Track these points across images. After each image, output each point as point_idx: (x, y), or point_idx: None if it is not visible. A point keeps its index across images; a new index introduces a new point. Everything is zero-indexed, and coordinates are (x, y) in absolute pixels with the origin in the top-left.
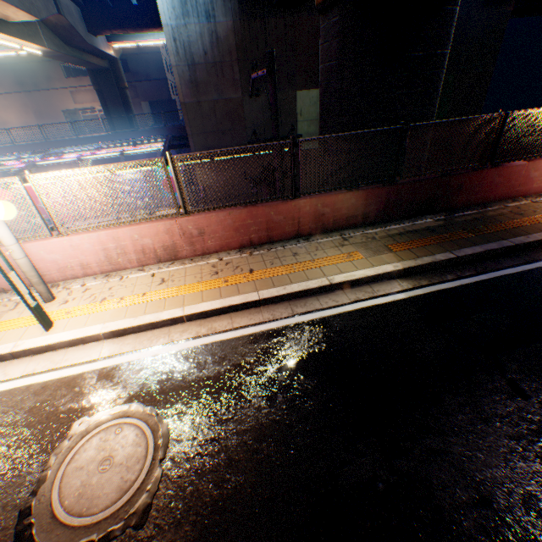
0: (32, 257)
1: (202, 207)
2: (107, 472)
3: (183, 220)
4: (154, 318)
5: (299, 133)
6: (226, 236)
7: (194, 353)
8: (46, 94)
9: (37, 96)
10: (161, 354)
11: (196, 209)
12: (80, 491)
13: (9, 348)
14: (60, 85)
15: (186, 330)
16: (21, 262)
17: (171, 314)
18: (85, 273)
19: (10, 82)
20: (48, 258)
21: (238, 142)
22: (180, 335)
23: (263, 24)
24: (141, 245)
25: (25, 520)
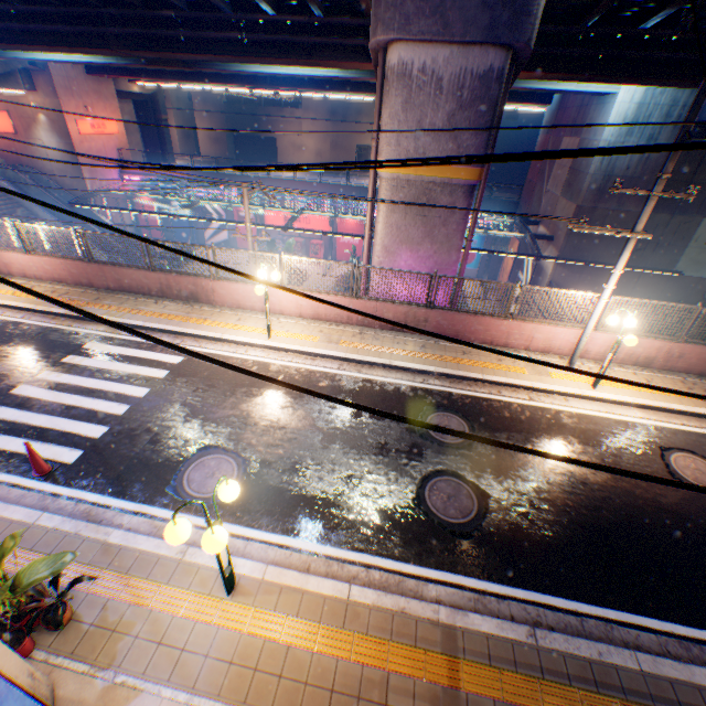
0: (562, 337)
1: (696, 341)
2: (700, 474)
3: (673, 345)
4: (666, 405)
5: (682, 257)
6: (693, 364)
7: (705, 436)
8: (349, 126)
9: (341, 126)
10: (681, 429)
11: (690, 341)
12: (692, 476)
13: (578, 391)
14: (366, 120)
15: (688, 421)
16: (582, 343)
17: (677, 407)
18: (581, 355)
19: (324, 110)
20: (570, 340)
21: (610, 251)
22: (686, 422)
23: (703, 153)
24: (631, 350)
25: (672, 476)
